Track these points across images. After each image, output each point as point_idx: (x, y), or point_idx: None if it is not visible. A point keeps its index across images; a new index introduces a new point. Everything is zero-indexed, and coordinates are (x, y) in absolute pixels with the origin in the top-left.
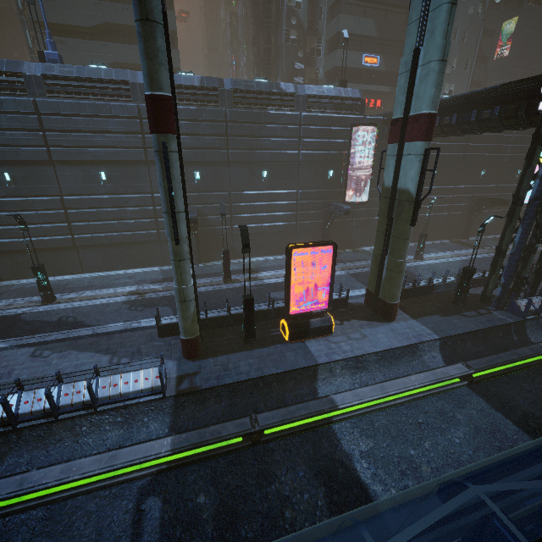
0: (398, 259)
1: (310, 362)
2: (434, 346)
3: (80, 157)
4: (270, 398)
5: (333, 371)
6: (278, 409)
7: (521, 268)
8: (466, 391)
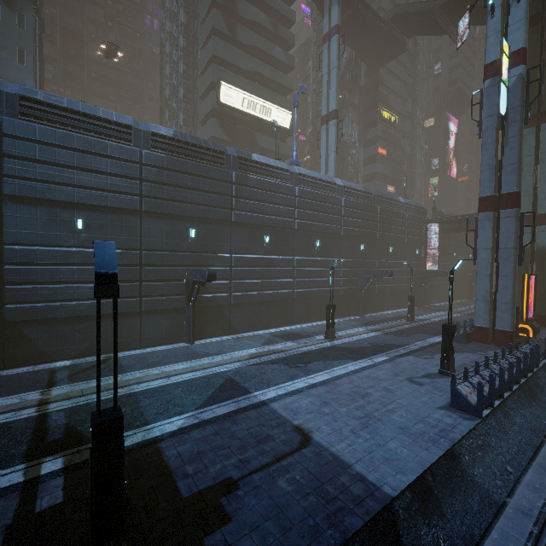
0: (545, 287)
1: None
2: None
3: (310, 228)
4: None
5: None
6: None
7: None
8: None
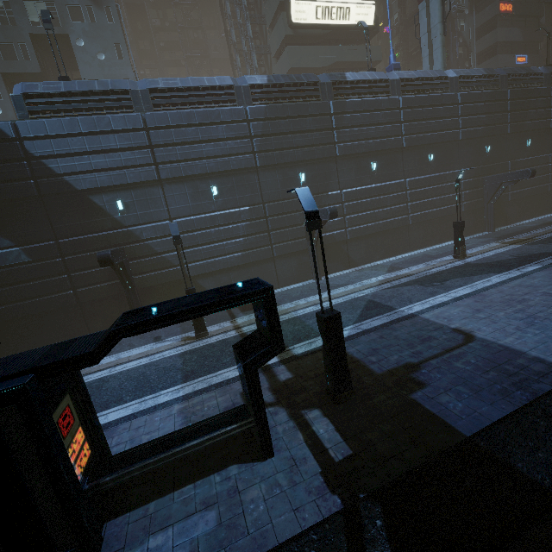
0: None
1: None
2: None
3: (421, 142)
4: None
5: None
6: None
7: None
8: None
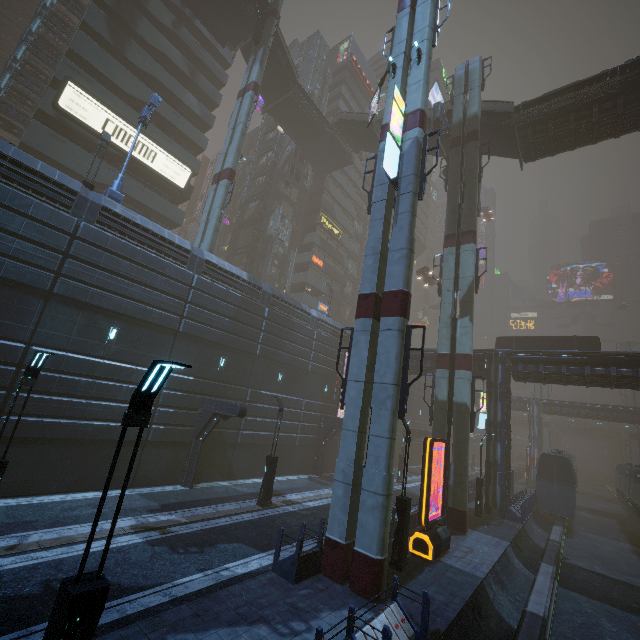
0: (465, 463)
1: (476, 578)
2: (512, 552)
3: (99, 301)
4: (485, 634)
5: (492, 587)
6: (518, 635)
7: (494, 481)
8: (563, 590)
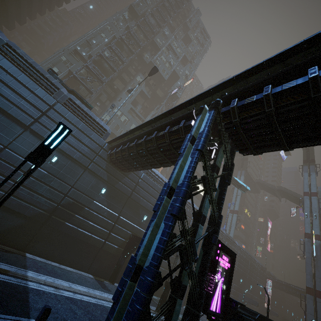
0: None
1: None
2: None
3: None
4: None
5: None
6: None
7: None
8: None
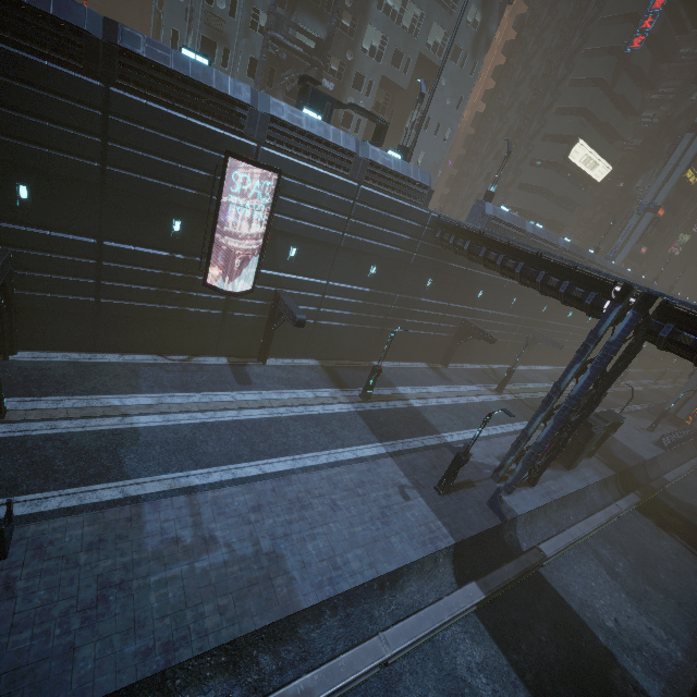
0: None
1: None
2: None
3: None
4: None
5: None
6: None
7: None
8: None
